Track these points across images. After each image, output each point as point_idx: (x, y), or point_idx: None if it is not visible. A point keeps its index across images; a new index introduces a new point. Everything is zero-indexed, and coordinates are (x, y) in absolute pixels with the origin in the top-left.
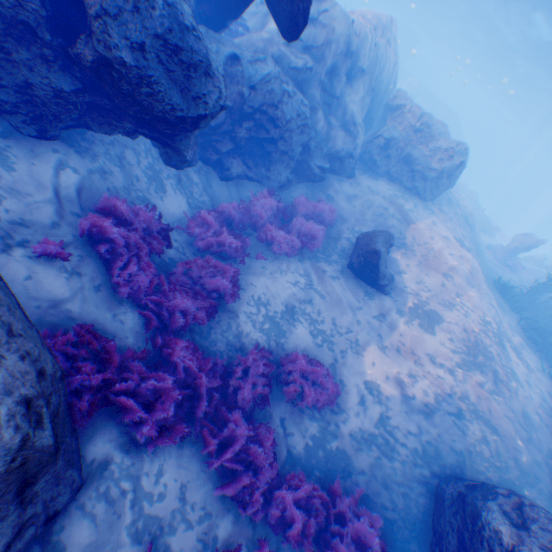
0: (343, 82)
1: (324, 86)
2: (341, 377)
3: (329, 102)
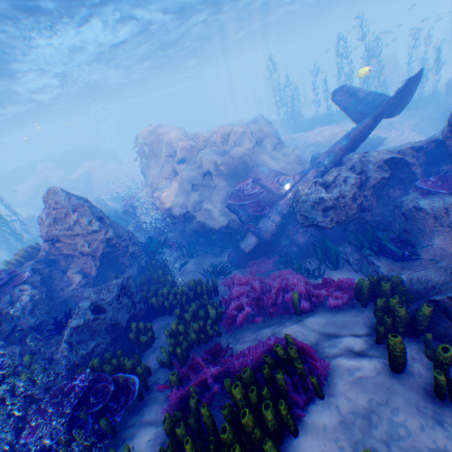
0: None
1: None
2: None
3: None
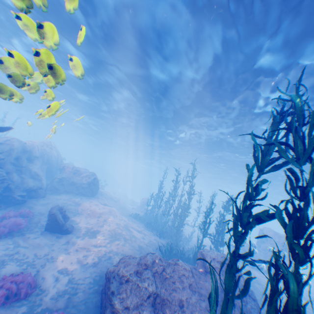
0: (27, 161)
1: (15, 163)
2: (43, 276)
3: (21, 169)
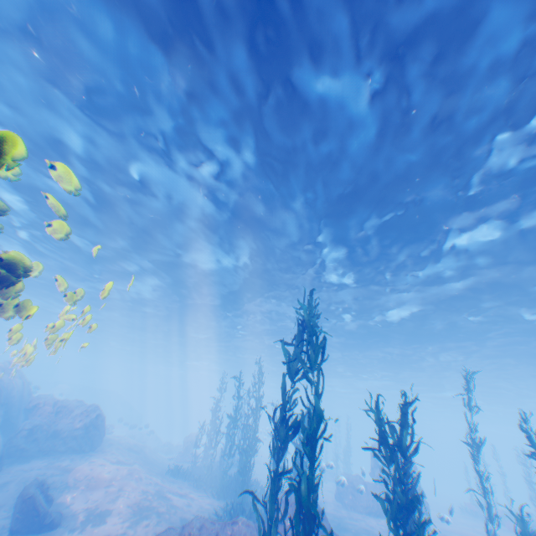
0: None
1: None
2: None
3: None
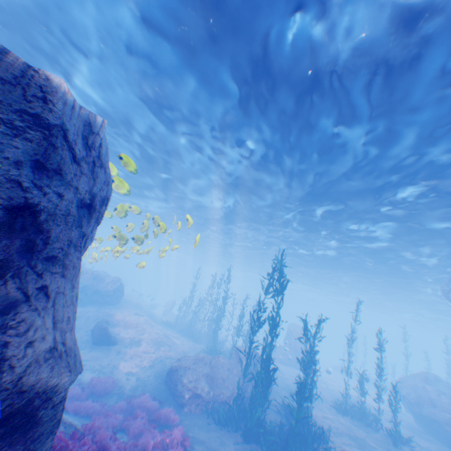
0: None
1: None
2: (116, 378)
3: None
